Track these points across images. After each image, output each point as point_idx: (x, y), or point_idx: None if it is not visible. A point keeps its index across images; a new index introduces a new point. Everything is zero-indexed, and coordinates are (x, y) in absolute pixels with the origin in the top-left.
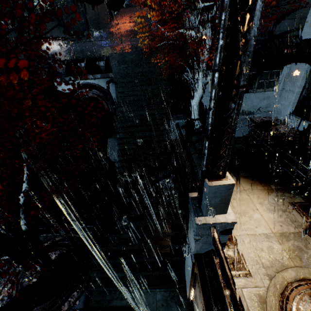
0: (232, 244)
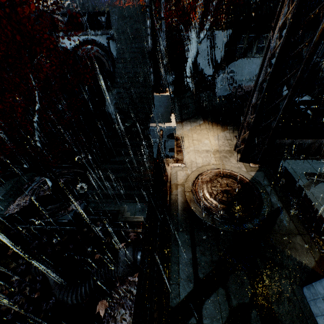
0: (181, 153)
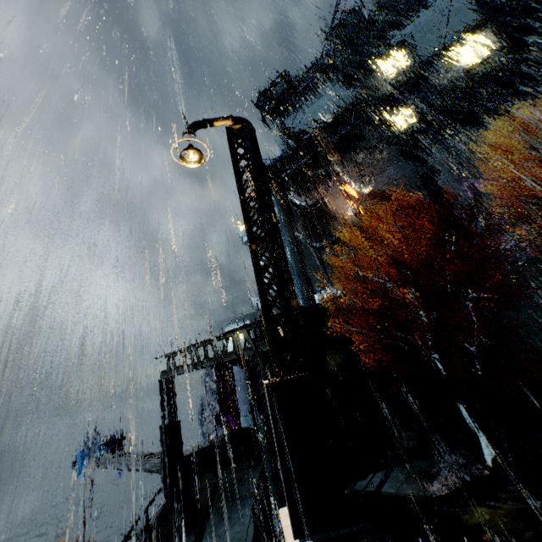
0: None
